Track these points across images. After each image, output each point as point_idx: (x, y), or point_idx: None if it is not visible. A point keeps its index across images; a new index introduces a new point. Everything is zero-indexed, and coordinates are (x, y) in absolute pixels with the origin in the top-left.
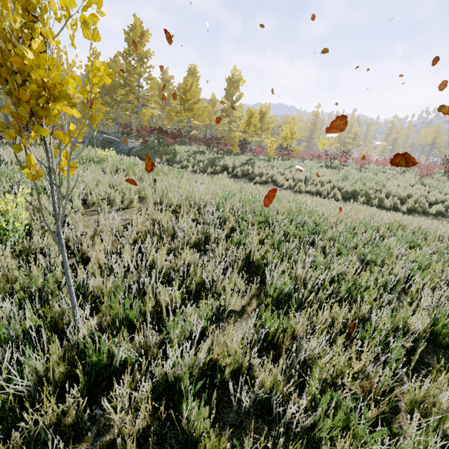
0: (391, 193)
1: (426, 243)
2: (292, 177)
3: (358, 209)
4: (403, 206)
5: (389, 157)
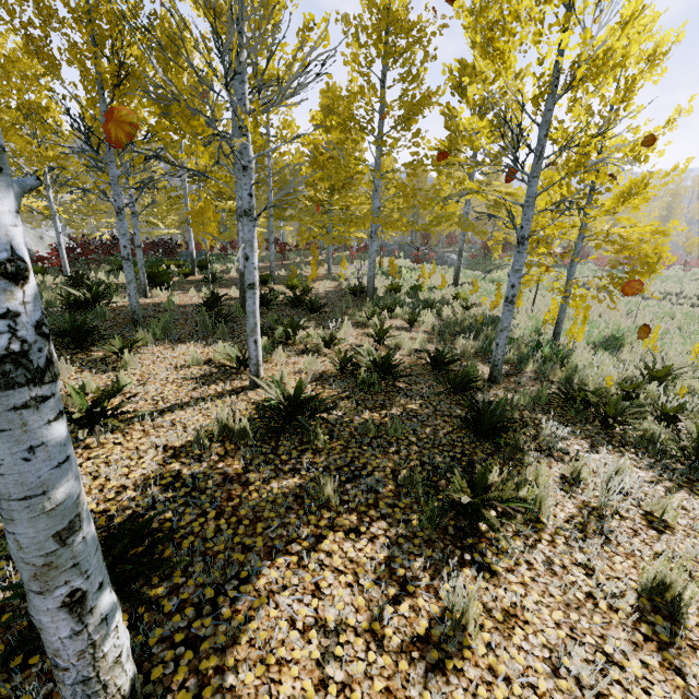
0: None
1: None
2: (657, 290)
3: None
4: None
5: None
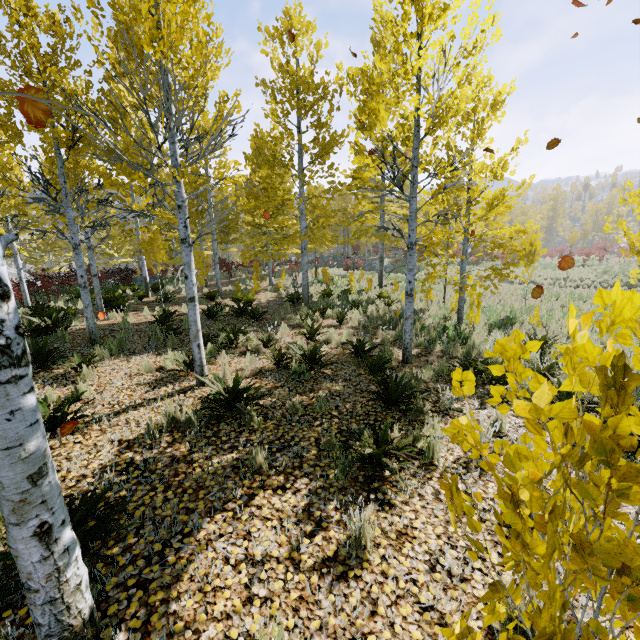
0: None
1: None
2: (549, 276)
3: None
4: None
5: None
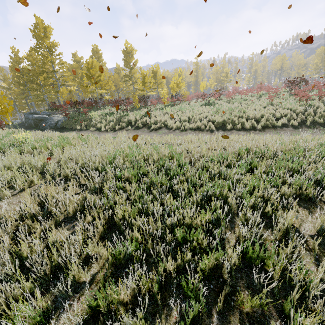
0: (249, 116)
1: (260, 163)
2: (179, 119)
3: (220, 139)
4: (258, 125)
5: (253, 84)
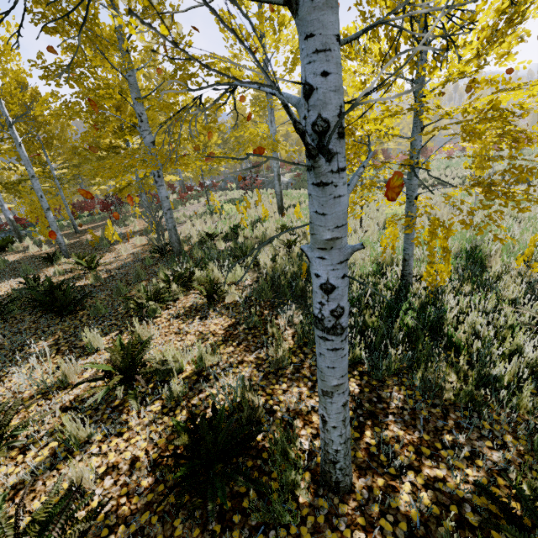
0: None
1: None
2: (455, 175)
3: None
4: None
5: None
